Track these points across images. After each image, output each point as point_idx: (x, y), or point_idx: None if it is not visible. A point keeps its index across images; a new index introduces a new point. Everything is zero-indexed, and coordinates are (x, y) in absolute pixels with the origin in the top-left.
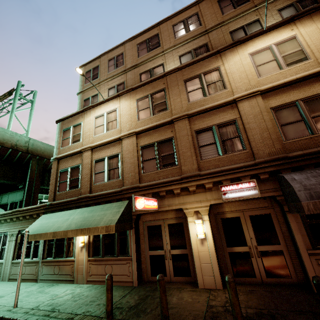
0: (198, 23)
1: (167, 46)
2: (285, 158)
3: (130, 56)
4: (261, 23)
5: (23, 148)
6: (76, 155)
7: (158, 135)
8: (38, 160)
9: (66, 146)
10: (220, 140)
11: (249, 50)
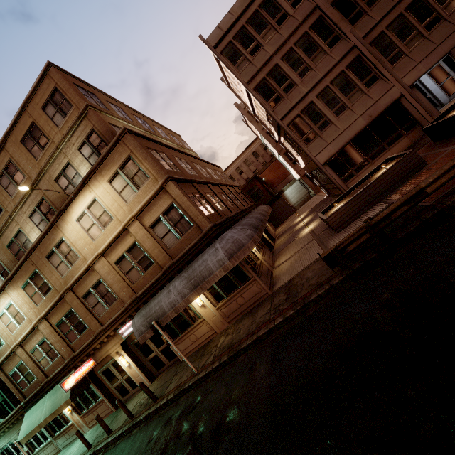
0: (21, 174)
1: (10, 208)
2: (137, 298)
3: None
4: (73, 166)
5: None
6: (11, 355)
7: (61, 311)
8: None
9: None
10: (101, 298)
11: (74, 217)
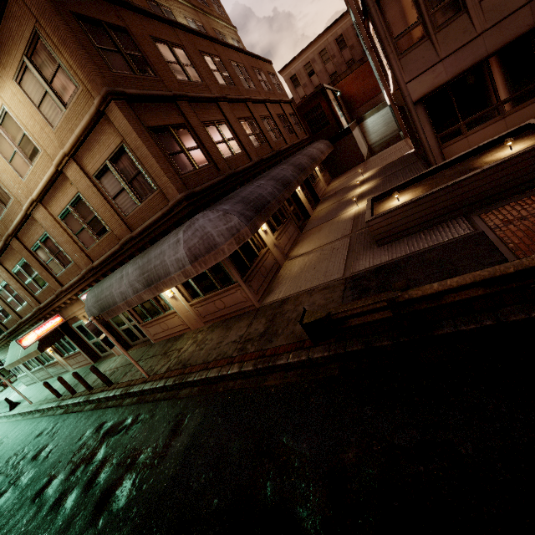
0: None
1: None
2: (94, 269)
3: None
4: None
5: None
6: None
7: (13, 258)
8: None
9: None
10: (54, 256)
11: None
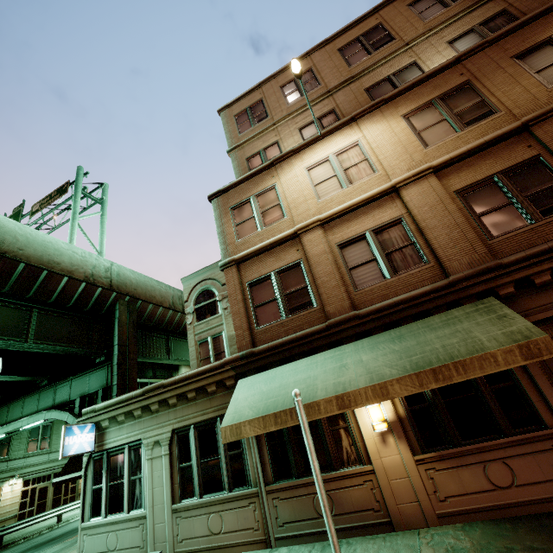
0: None
1: (412, 36)
2: None
3: (329, 69)
4: None
5: (103, 280)
6: (282, 245)
7: (494, 162)
8: (128, 303)
9: (249, 234)
10: None
11: None
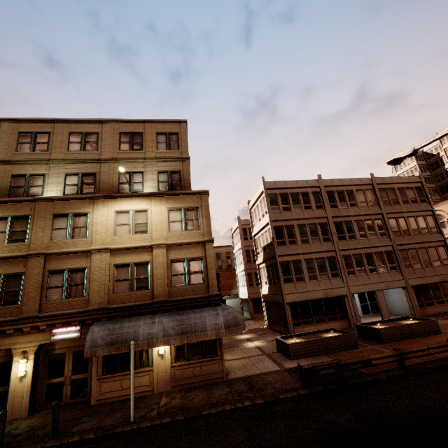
0: (96, 146)
1: (56, 156)
2: (107, 309)
3: (5, 143)
4: (144, 176)
5: None
6: None
7: (7, 267)
8: None
9: None
10: (68, 285)
11: (116, 207)
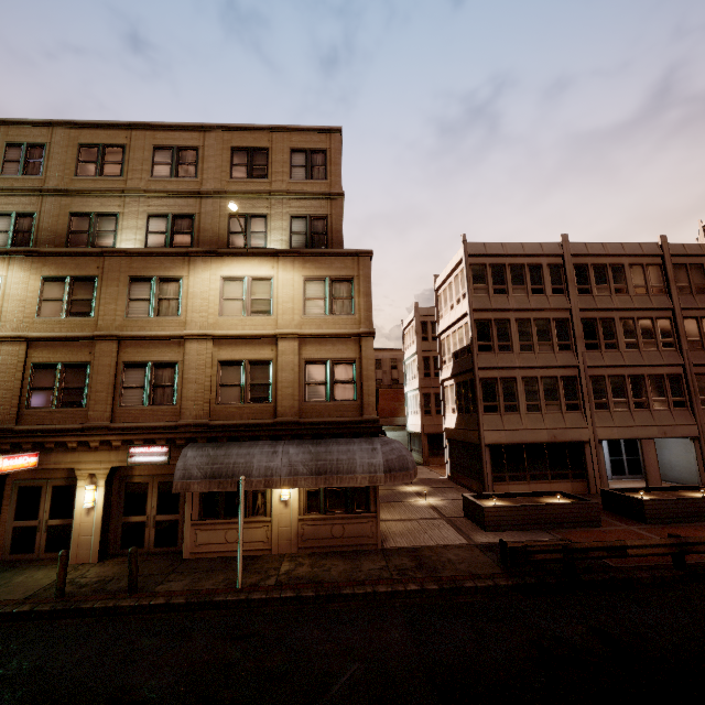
0: (194, 170)
1: (135, 184)
2: (207, 426)
3: (59, 162)
4: (268, 223)
5: None
6: None
7: (67, 353)
8: None
9: None
10: (152, 386)
11: (223, 271)
